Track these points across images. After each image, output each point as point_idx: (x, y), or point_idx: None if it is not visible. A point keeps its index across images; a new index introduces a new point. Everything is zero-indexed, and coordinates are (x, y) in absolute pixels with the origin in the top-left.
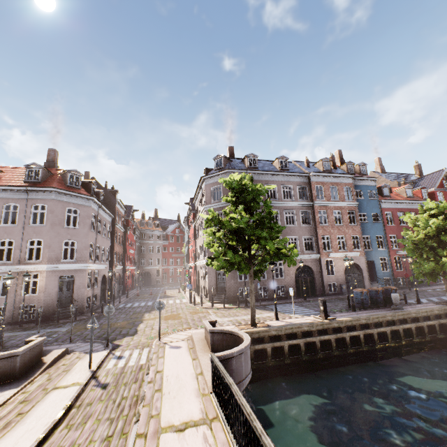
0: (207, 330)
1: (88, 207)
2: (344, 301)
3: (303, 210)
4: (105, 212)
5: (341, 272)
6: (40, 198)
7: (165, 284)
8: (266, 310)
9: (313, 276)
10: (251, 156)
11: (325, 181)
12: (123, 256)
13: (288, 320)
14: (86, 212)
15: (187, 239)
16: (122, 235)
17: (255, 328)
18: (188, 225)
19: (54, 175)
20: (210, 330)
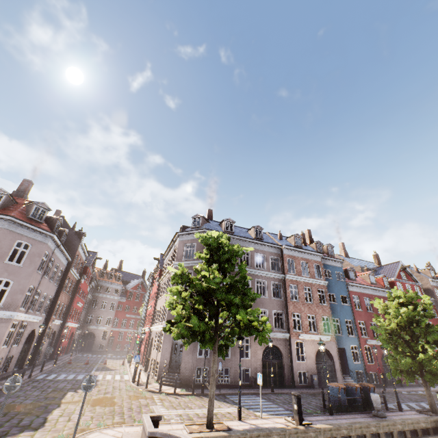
0: (146, 433)
1: (43, 244)
2: (317, 397)
3: (274, 282)
4: (62, 253)
5: (312, 359)
6: None
7: (108, 351)
8: (226, 402)
9: (282, 360)
10: (229, 220)
11: (296, 255)
12: (67, 309)
13: (253, 422)
14: (39, 249)
15: (148, 298)
16: (74, 283)
17: (211, 432)
18: (153, 283)
19: (18, 204)
20: (150, 433)
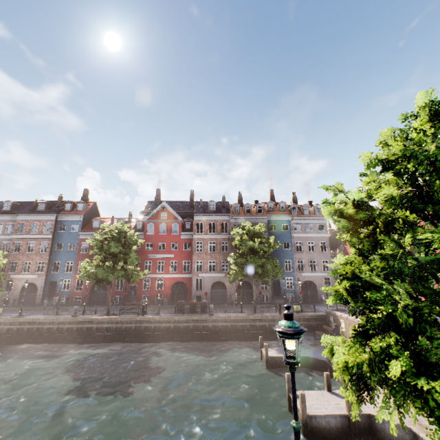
0: None
1: None
2: None
3: (7, 241)
4: None
5: (18, 290)
6: None
7: None
8: None
9: None
10: None
11: (29, 219)
12: None
13: None
14: None
15: None
16: None
17: None
18: None
19: None
20: None
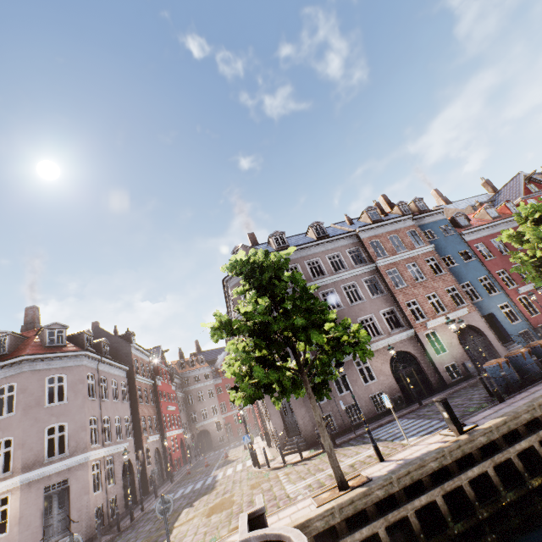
0: None
1: (79, 367)
2: (479, 387)
3: (366, 277)
4: (112, 366)
5: (455, 344)
6: (7, 376)
7: (231, 440)
8: (365, 443)
9: (417, 363)
10: (276, 234)
11: (378, 233)
12: (158, 419)
13: (399, 456)
14: (77, 375)
15: None
16: (151, 390)
17: (344, 494)
18: None
19: (29, 339)
20: None
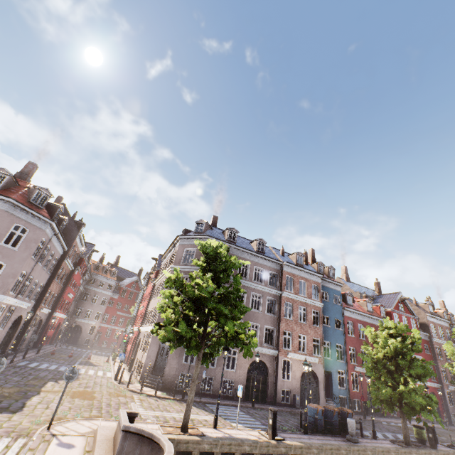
0: (120, 426)
1: (41, 230)
2: (296, 417)
3: (270, 297)
4: (59, 242)
5: (297, 378)
6: None
7: (94, 347)
8: (205, 410)
9: (267, 376)
10: (233, 230)
11: (296, 273)
12: (57, 298)
13: (228, 431)
14: (36, 235)
15: (141, 298)
16: (68, 273)
17: (184, 435)
18: (148, 283)
19: (20, 187)
20: (124, 427)
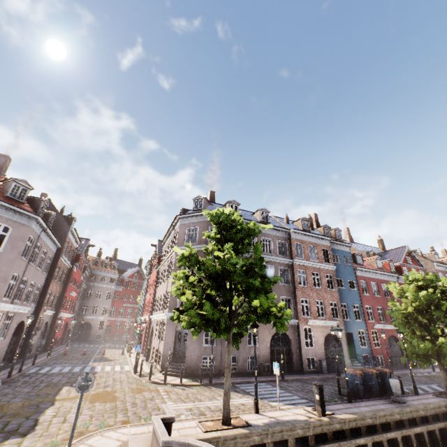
0: (158, 441)
1: (26, 227)
2: (329, 383)
3: (282, 267)
4: (49, 238)
5: (321, 344)
6: None
7: (106, 341)
8: (237, 392)
9: (290, 346)
10: (234, 202)
11: (304, 239)
12: (59, 298)
13: (272, 414)
14: (21, 232)
15: (146, 287)
16: (66, 272)
17: (229, 429)
18: (150, 271)
19: None
20: (164, 443)
